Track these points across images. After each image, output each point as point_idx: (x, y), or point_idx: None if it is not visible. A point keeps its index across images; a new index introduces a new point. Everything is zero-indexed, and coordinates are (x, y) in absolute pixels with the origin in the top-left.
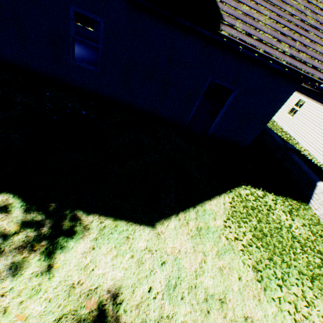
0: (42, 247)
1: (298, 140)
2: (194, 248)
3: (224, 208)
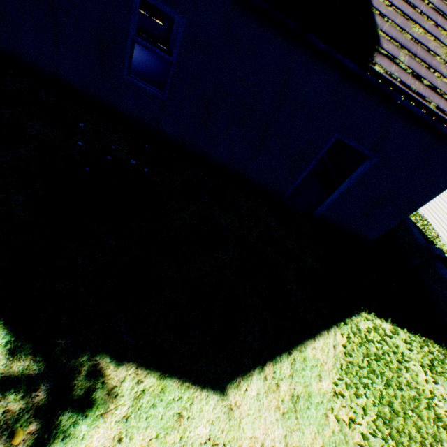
0: (29, 435)
1: (439, 231)
2: (285, 440)
3: (335, 355)
